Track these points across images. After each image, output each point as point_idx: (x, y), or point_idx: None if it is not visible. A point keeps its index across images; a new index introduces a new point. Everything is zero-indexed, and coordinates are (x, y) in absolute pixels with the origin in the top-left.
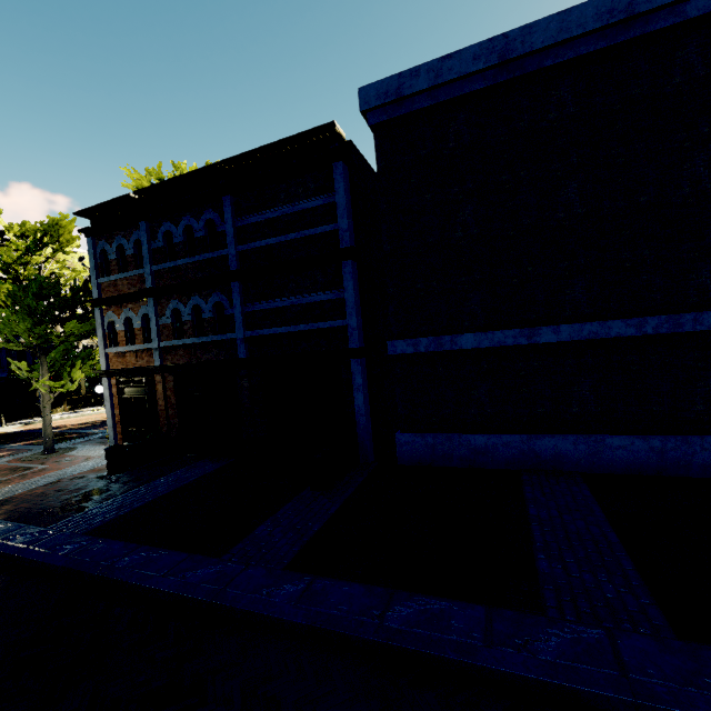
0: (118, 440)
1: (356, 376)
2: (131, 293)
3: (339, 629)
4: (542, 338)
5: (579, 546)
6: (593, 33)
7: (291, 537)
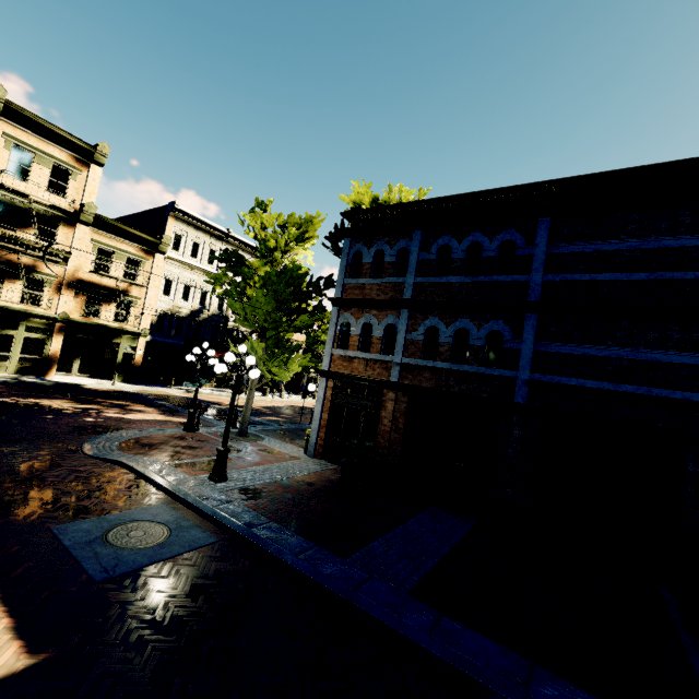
0: (317, 445)
1: None
2: (383, 300)
3: None
4: None
5: None
6: None
7: None
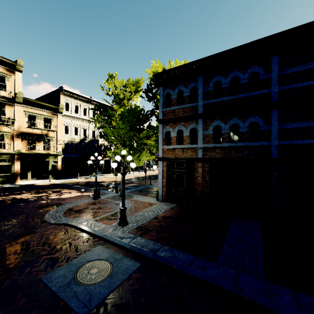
0: (163, 195)
1: None
2: (186, 116)
3: None
4: None
5: None
6: None
7: None
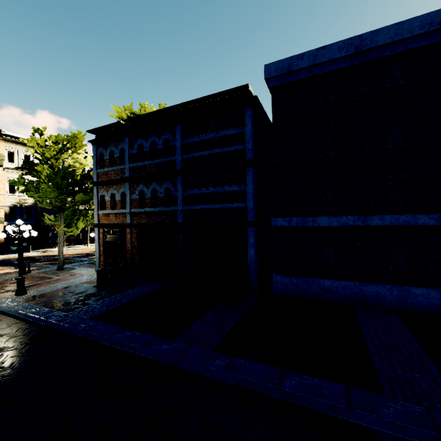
0: (101, 265)
1: (250, 237)
2: (116, 179)
3: (254, 389)
4: (372, 222)
5: (399, 354)
6: (418, 36)
7: (214, 331)
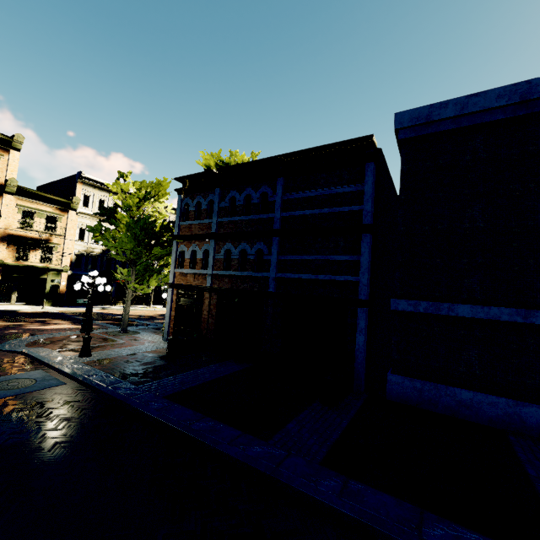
0: (169, 333)
1: (360, 320)
2: (200, 234)
3: (385, 530)
4: (538, 320)
5: None
6: None
7: (317, 438)
